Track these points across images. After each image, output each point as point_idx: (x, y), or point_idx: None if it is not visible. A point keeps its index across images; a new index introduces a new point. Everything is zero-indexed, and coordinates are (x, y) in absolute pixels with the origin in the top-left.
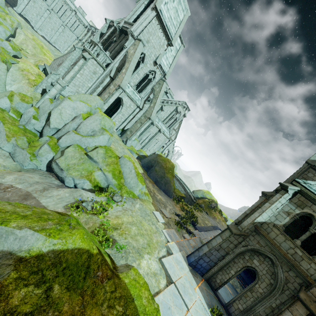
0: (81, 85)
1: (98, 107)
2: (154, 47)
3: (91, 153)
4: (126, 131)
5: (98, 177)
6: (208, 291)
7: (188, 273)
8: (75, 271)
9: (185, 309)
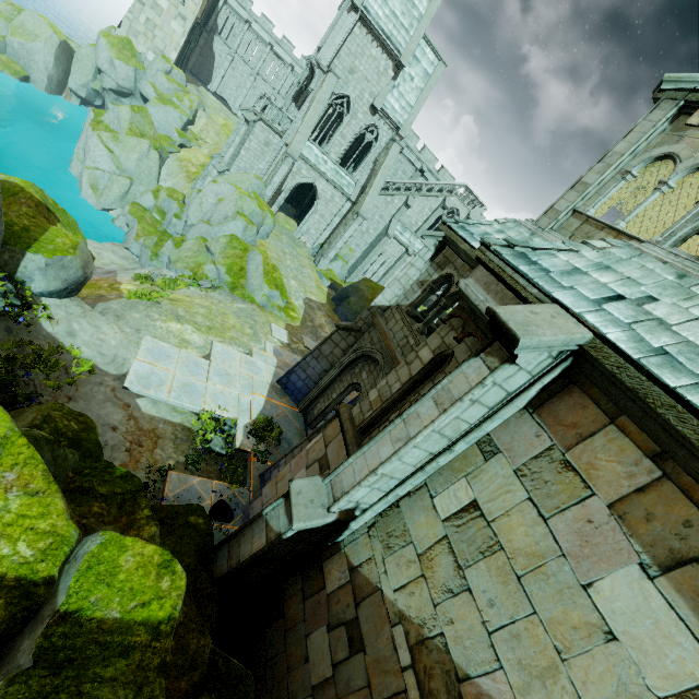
0: (248, 168)
1: (253, 192)
2: (366, 79)
3: (210, 243)
4: (324, 244)
5: (210, 272)
6: (290, 418)
7: (262, 382)
8: (6, 191)
9: (202, 380)
